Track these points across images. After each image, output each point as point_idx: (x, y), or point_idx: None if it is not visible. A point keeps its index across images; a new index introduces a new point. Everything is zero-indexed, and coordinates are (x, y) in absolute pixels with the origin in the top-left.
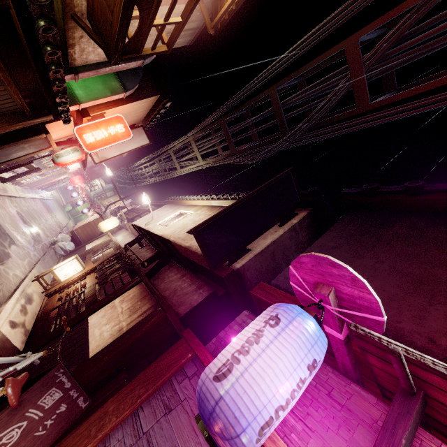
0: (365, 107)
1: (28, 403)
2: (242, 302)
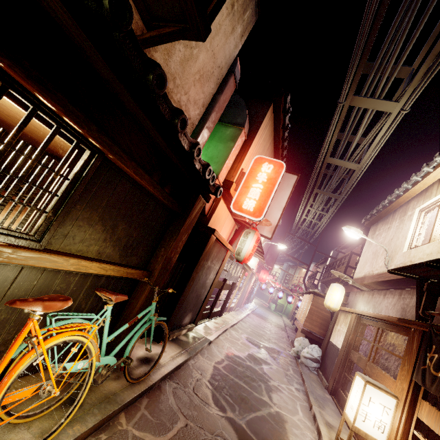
0: None
1: None
2: None
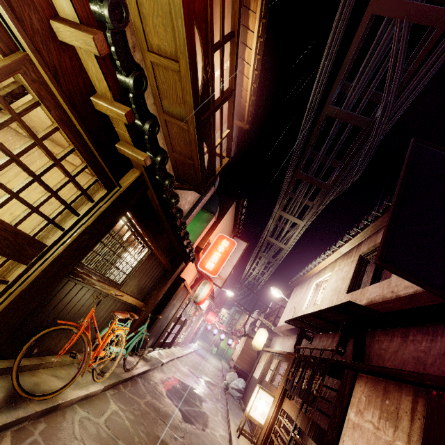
0: None
1: None
2: None
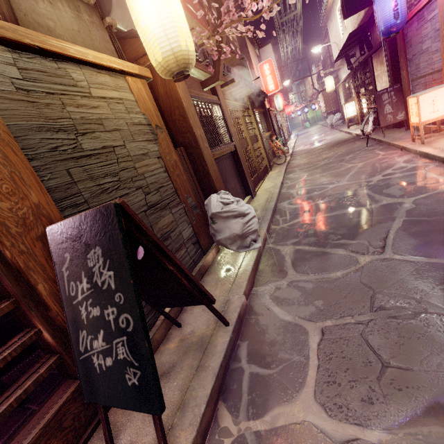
0: None
1: (381, 104)
2: None
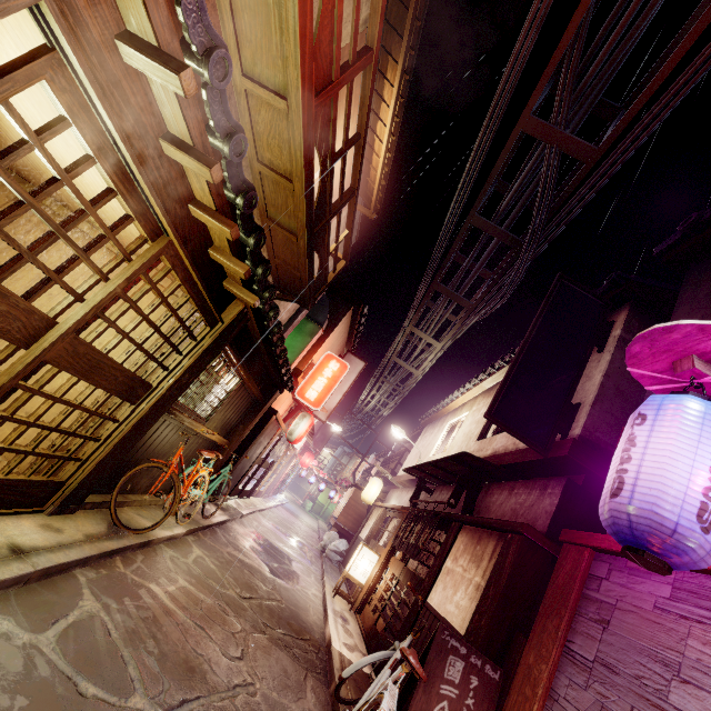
0: (595, 155)
1: (435, 677)
2: None
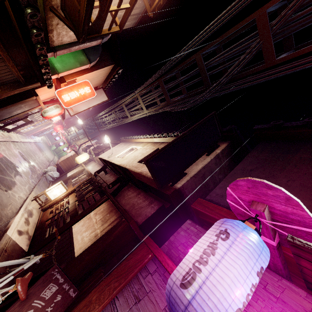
0: (272, 62)
1: (33, 296)
2: (183, 212)
